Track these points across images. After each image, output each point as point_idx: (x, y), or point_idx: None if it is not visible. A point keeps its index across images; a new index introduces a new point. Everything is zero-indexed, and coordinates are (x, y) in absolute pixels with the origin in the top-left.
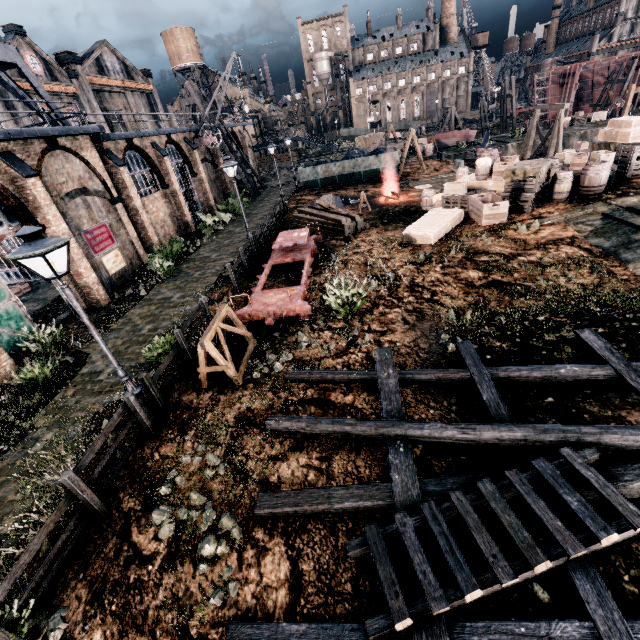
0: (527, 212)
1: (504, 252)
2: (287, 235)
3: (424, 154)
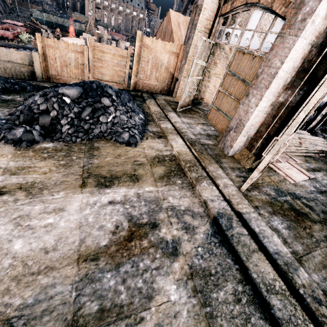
0: None
1: None
2: (12, 21)
3: None
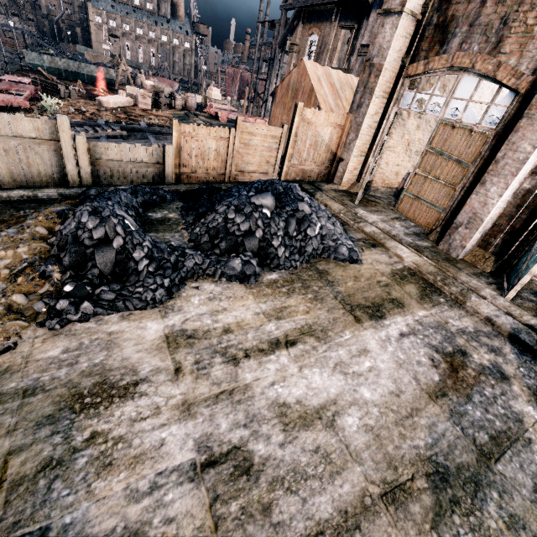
0: (162, 109)
1: (141, 114)
2: (12, 77)
3: (142, 86)
